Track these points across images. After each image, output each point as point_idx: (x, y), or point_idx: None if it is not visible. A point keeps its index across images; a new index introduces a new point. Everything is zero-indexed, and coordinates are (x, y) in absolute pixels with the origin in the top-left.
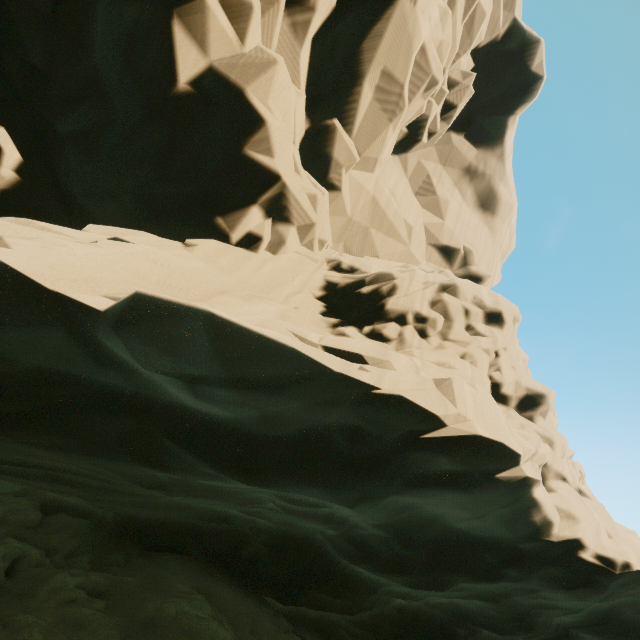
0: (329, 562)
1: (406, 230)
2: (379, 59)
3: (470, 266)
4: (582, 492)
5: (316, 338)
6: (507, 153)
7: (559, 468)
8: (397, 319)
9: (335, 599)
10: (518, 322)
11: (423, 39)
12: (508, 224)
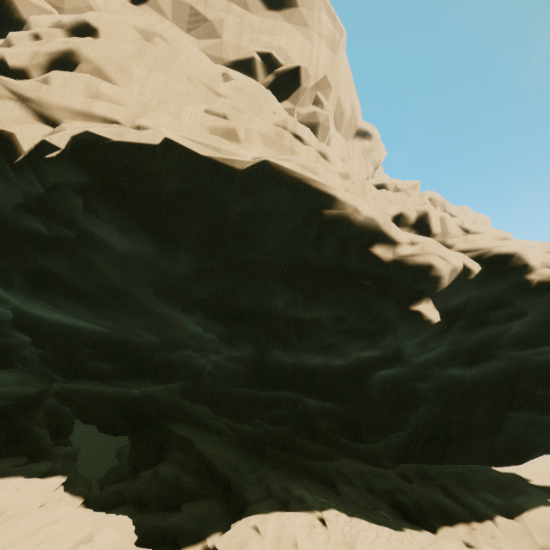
0: (65, 329)
1: None
2: None
3: (277, 69)
4: (140, 127)
5: None
6: None
7: (73, 104)
8: None
9: (111, 367)
10: (164, 38)
11: None
12: (319, 11)
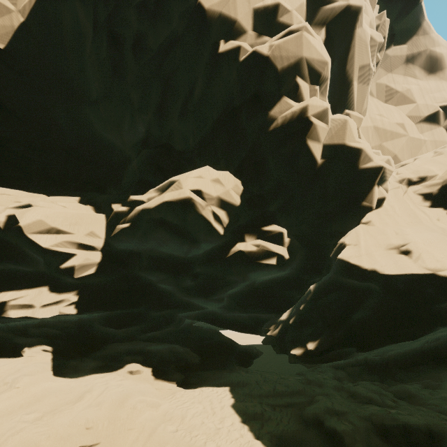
0: None
1: (400, 128)
2: (356, 66)
3: None
4: None
5: None
6: (427, 28)
7: None
8: None
9: None
10: None
11: (369, 34)
12: None
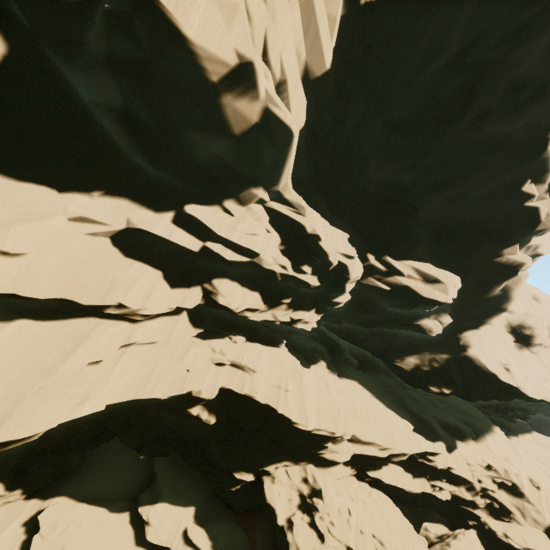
0: None
1: None
2: None
3: (538, 249)
4: None
5: (540, 375)
6: None
7: None
8: (539, 344)
9: None
10: None
11: None
12: None
